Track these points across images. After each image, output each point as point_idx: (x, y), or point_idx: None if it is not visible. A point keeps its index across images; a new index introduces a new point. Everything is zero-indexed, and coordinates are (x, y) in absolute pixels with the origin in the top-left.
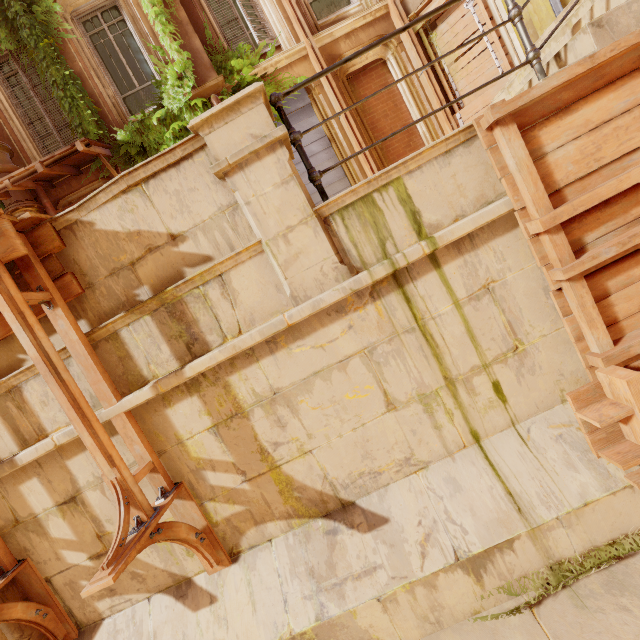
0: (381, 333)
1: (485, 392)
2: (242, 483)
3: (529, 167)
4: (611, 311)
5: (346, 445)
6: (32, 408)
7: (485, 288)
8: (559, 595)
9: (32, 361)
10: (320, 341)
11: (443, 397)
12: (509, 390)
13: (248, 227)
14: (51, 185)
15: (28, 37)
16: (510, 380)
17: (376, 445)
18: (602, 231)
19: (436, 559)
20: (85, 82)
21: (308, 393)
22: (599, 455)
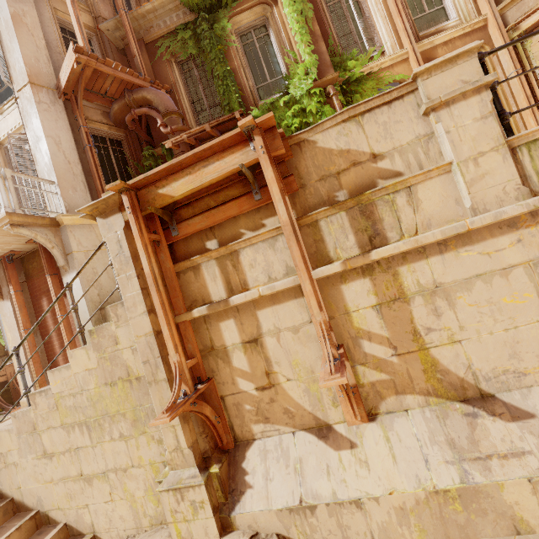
0: None
1: None
2: (391, 356)
3: None
4: None
5: (495, 342)
6: (243, 268)
7: None
8: None
9: (249, 235)
10: (487, 249)
11: None
12: None
13: (438, 152)
14: (201, 144)
15: (207, 45)
16: None
17: (525, 348)
18: None
19: None
20: (236, 75)
21: (467, 291)
22: None
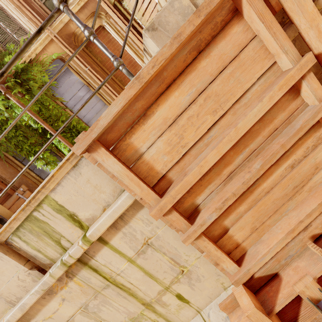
0: (87, 295)
1: (173, 302)
2: None
3: (128, 175)
4: (232, 240)
5: None
6: None
7: (146, 244)
8: None
9: None
10: (47, 315)
11: (147, 314)
12: (188, 295)
13: None
14: None
15: None
16: (186, 290)
17: None
18: (207, 192)
19: None
20: None
21: None
22: None
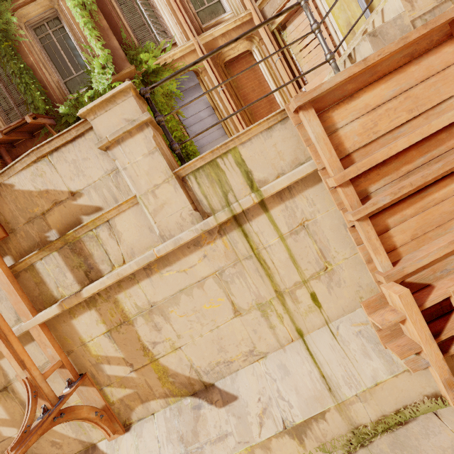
0: (227, 260)
1: (305, 300)
2: (130, 372)
3: (325, 139)
4: (391, 241)
5: (206, 342)
6: None
7: (301, 225)
8: (359, 453)
9: None
10: (183, 267)
11: (275, 305)
12: (323, 298)
13: (127, 185)
14: (12, 146)
15: None
16: (323, 291)
17: (228, 341)
18: (381, 183)
19: (270, 428)
20: (36, 72)
21: (176, 305)
22: (386, 347)
